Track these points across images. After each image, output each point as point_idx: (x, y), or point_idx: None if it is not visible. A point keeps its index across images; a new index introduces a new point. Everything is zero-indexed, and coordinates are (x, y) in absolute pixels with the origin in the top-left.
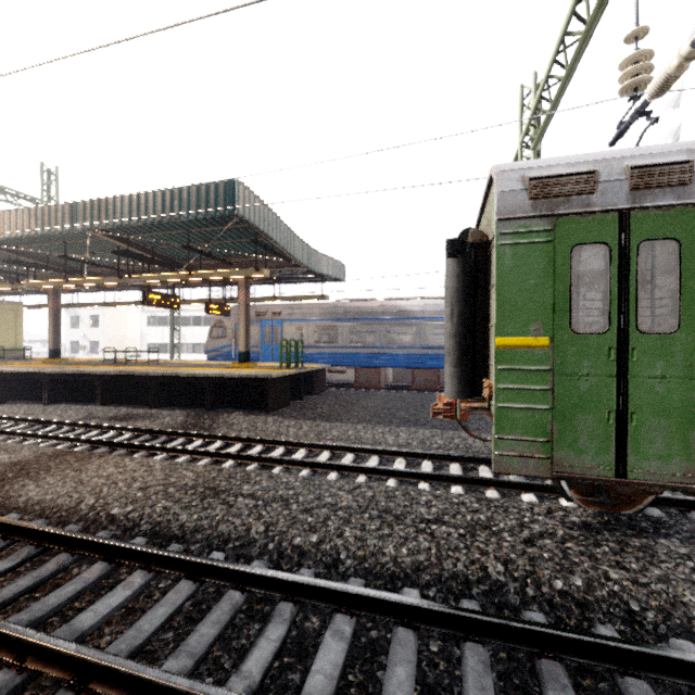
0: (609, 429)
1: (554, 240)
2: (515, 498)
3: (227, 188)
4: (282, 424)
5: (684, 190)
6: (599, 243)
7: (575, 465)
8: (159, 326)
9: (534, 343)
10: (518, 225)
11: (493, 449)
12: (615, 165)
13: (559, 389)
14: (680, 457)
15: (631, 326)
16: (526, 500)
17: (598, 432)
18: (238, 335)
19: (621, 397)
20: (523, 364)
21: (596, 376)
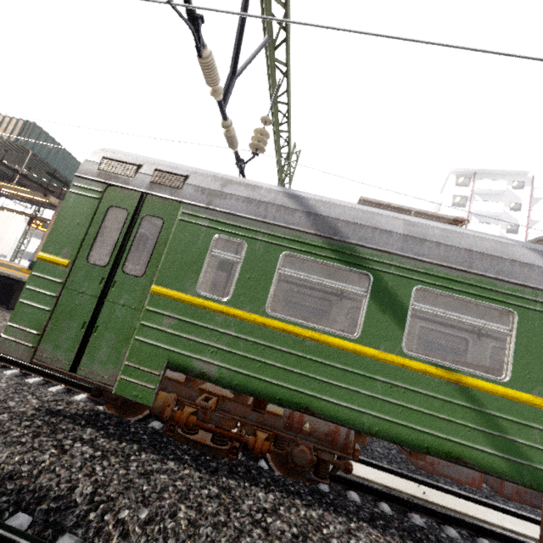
0: (81, 334)
1: (101, 199)
2: (74, 396)
3: (23, 125)
4: (4, 317)
5: (176, 191)
6: (125, 209)
7: (49, 356)
8: (34, 237)
9: (60, 262)
10: (86, 183)
11: (3, 332)
12: (154, 166)
13: (64, 298)
14: (112, 364)
15: (120, 266)
16: (74, 397)
17: (73, 335)
18: (38, 247)
19: (96, 314)
20: (49, 275)
21: (88, 295)
